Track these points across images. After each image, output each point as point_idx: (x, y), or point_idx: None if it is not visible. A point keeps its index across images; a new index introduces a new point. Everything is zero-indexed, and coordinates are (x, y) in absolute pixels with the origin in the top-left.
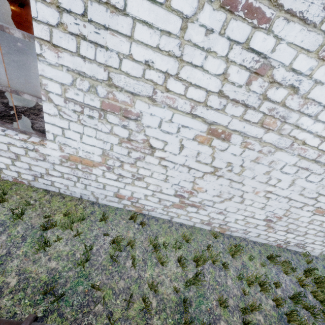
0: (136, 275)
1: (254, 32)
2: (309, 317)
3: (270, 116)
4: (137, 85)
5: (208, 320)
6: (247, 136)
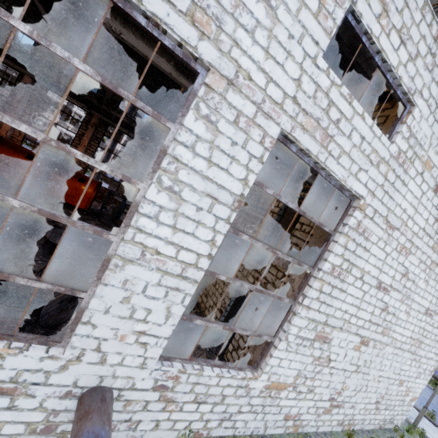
0: None
1: (384, 295)
2: None
3: (385, 328)
4: (337, 322)
5: None
6: (375, 340)
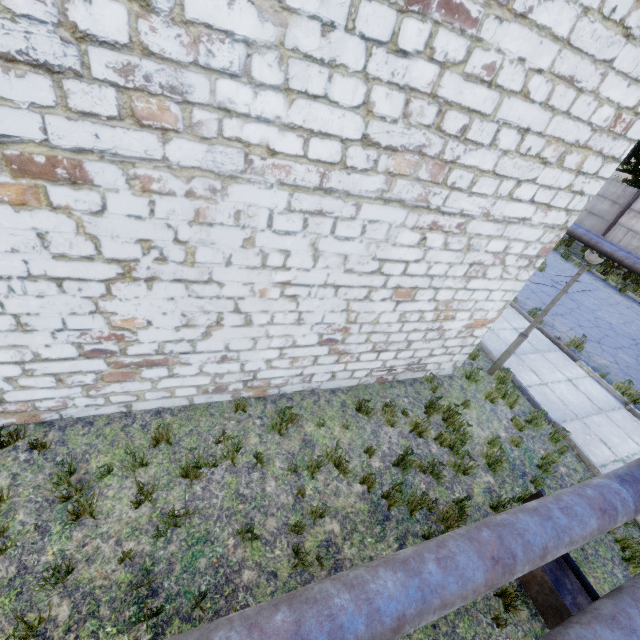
0: (13, 572)
1: None
2: (429, 483)
3: (138, 90)
4: None
5: (214, 582)
6: (126, 160)
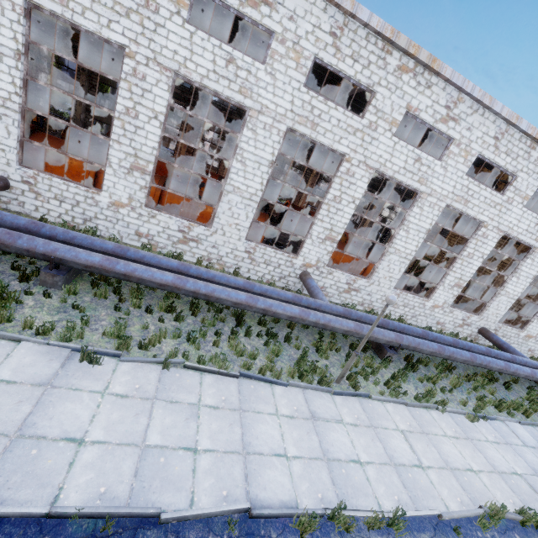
0: None
1: None
2: None
3: None
4: None
5: None
6: None
